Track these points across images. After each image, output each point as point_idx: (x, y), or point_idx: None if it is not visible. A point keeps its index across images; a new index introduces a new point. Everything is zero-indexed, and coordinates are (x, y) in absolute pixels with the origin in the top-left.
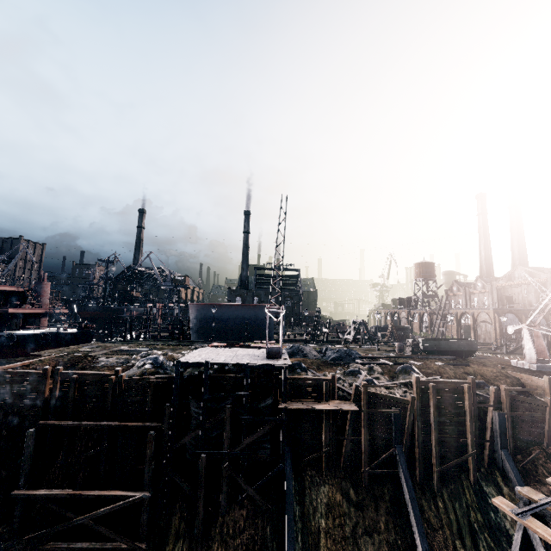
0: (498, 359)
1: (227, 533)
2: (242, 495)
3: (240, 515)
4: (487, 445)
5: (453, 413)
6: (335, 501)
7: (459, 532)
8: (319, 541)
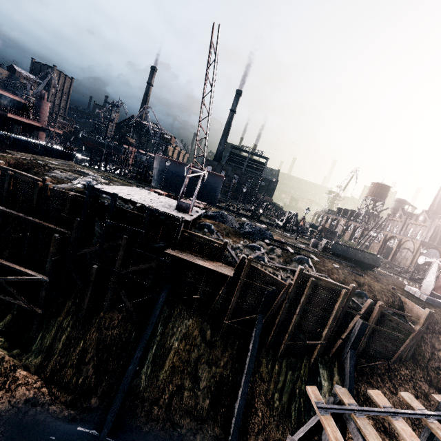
0: (396, 280)
1: (104, 325)
2: (121, 304)
3: (117, 317)
4: (340, 341)
5: (321, 308)
6: (192, 334)
7: (281, 390)
8: (168, 355)
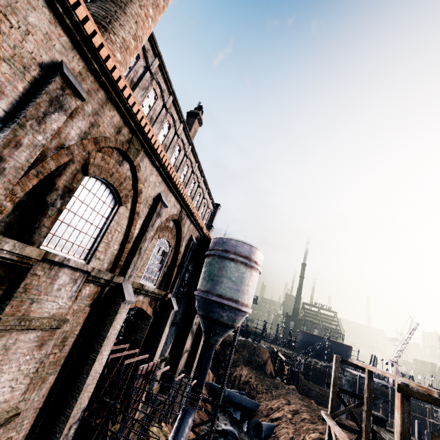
0: None
1: None
2: None
3: None
4: None
5: None
6: None
7: None
8: None
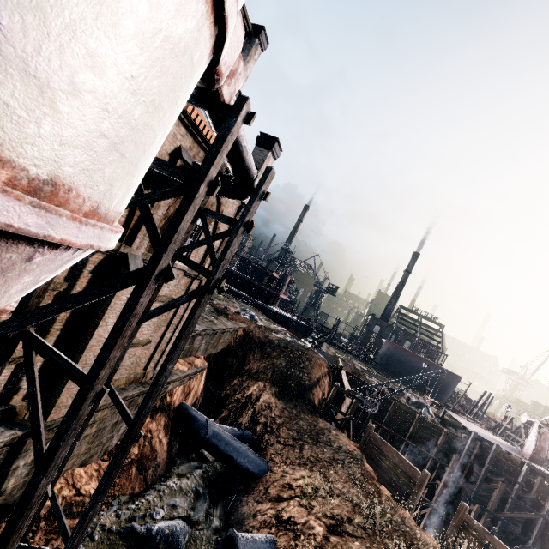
0: None
1: None
2: None
3: None
4: None
5: None
6: None
7: None
8: None
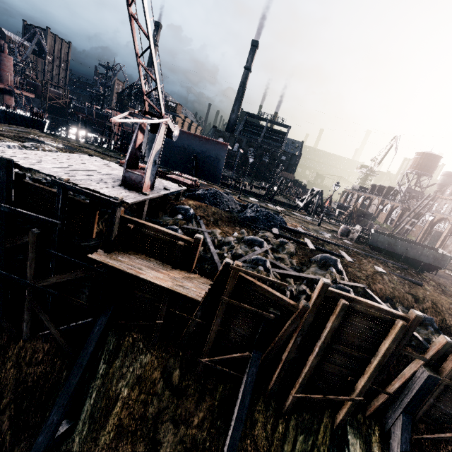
0: None
1: (24, 358)
2: (46, 330)
3: (41, 347)
4: (384, 396)
5: (356, 345)
6: (150, 377)
7: None
8: (113, 408)
